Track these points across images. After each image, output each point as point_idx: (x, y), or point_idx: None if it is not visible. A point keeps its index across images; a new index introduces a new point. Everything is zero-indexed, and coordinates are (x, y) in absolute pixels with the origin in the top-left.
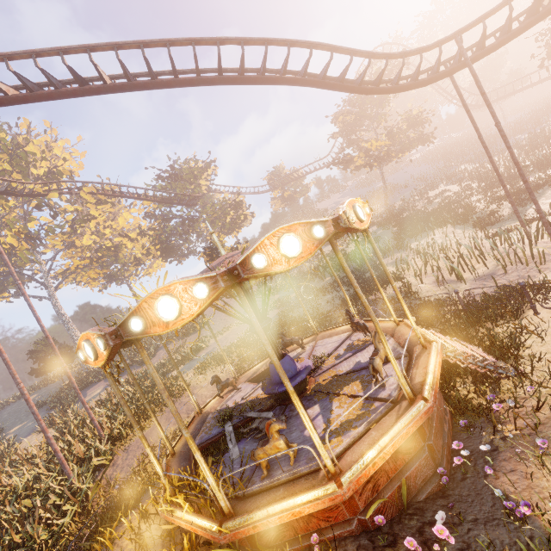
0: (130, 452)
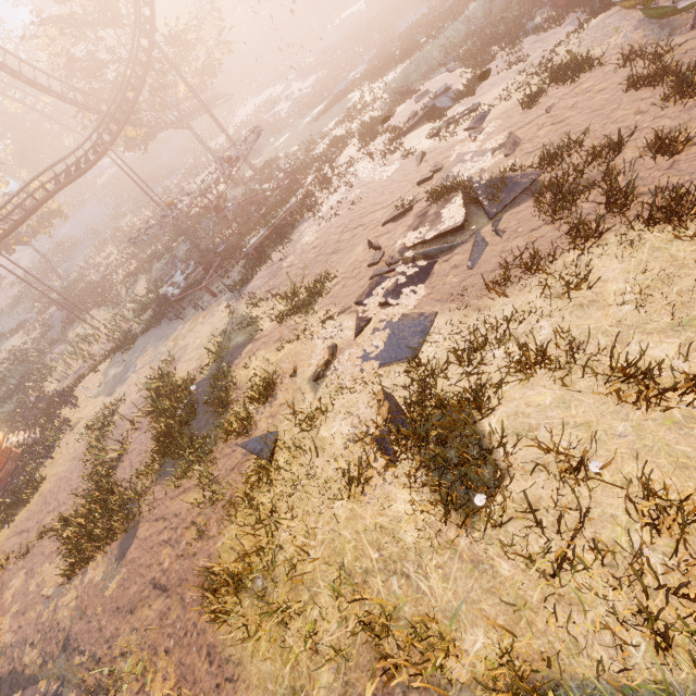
0: None
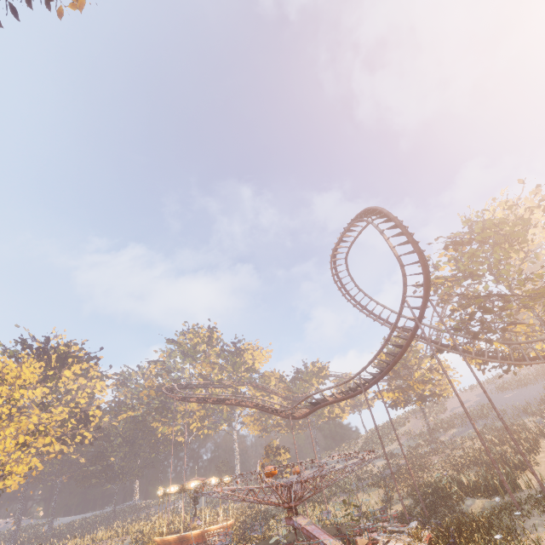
0: None
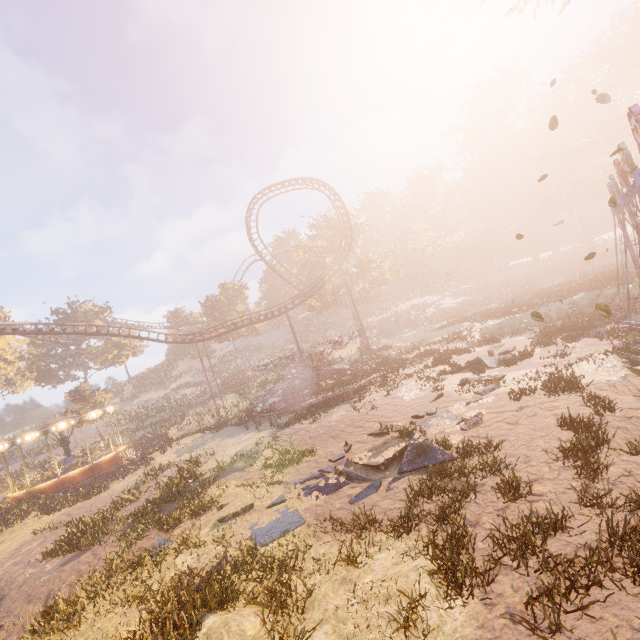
0: None
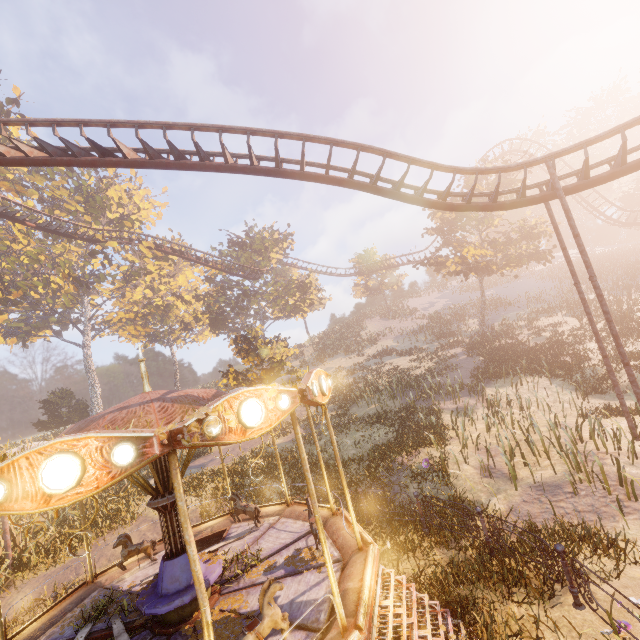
0: (21, 594)
